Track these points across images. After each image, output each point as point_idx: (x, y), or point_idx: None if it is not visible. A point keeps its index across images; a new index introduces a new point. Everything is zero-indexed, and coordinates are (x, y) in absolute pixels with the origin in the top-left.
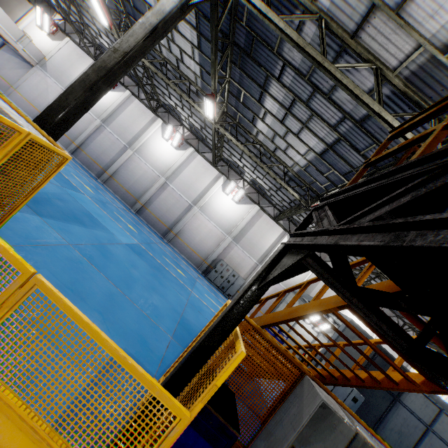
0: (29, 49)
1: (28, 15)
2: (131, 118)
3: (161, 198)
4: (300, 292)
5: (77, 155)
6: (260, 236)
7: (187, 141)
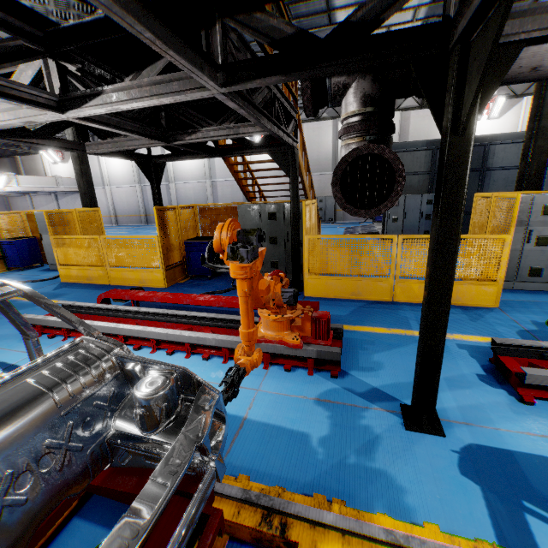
0: (66, 184)
1: (43, 163)
2: None
3: (220, 196)
4: (244, 169)
5: (150, 221)
6: (317, 148)
7: None
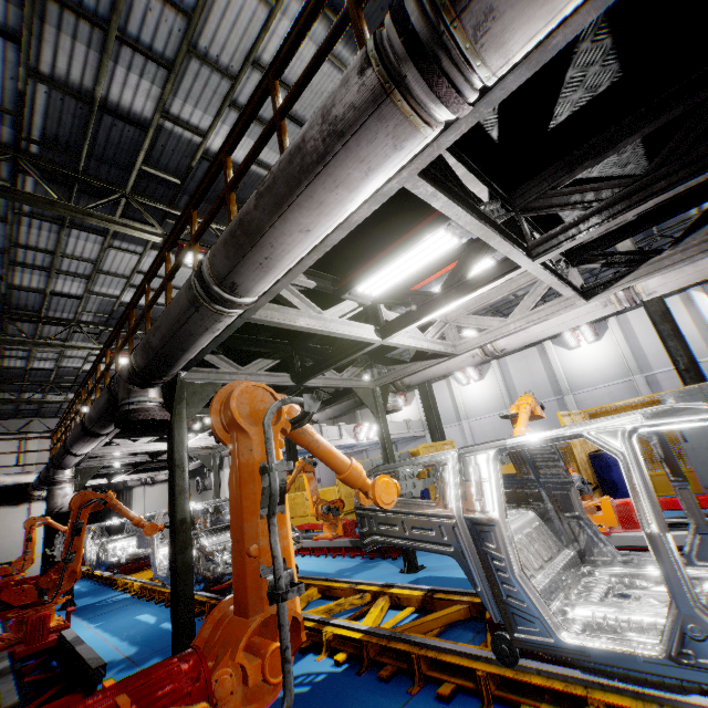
0: (414, 427)
1: None
2: (524, 375)
3: None
4: None
5: None
6: None
7: (594, 322)
